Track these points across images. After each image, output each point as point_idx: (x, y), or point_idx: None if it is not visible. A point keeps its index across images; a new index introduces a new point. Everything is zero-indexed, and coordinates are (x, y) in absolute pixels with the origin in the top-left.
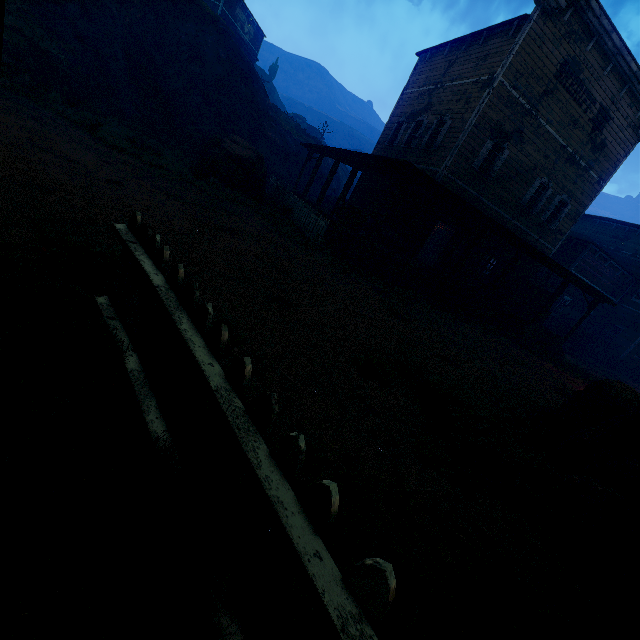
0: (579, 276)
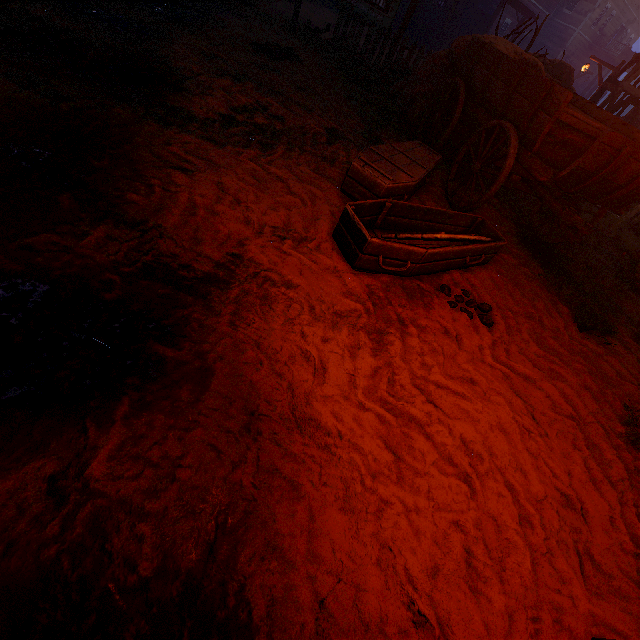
0: None
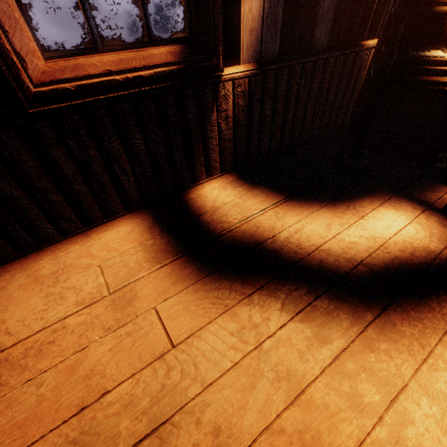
0: None
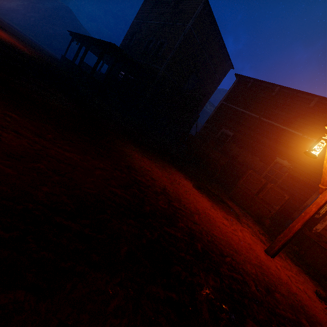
0: (236, 108)
